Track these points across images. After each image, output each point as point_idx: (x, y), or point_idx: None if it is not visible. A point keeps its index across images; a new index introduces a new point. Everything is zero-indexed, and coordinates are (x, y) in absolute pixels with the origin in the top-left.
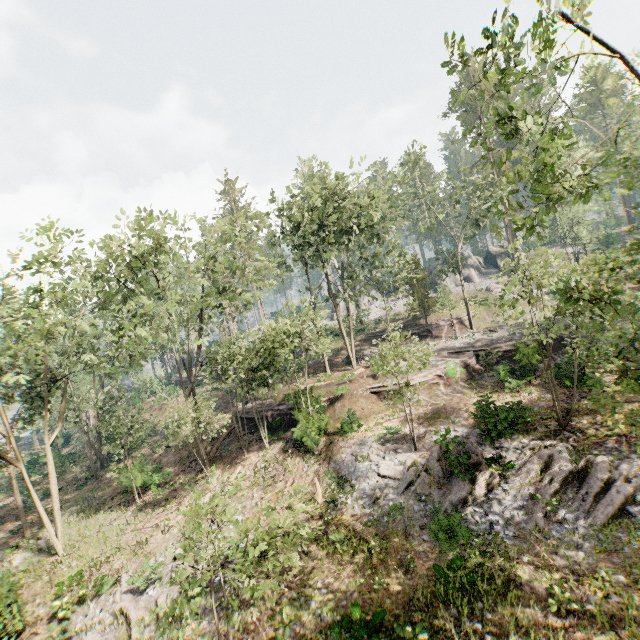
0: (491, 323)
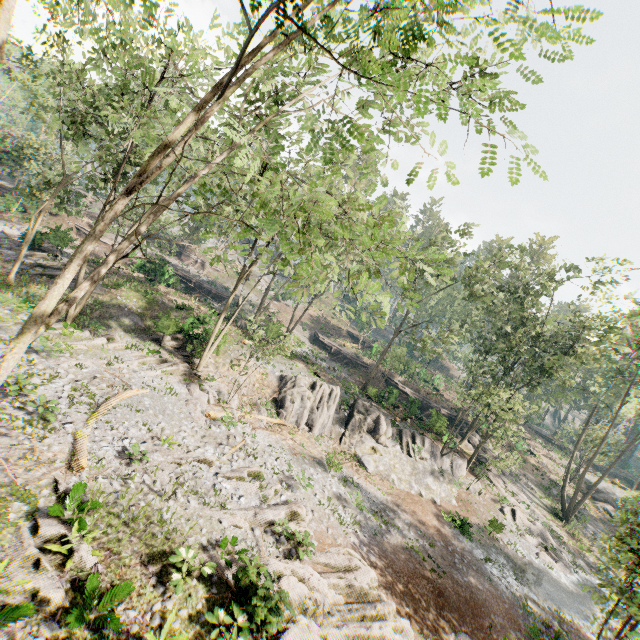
0: (222, 281)
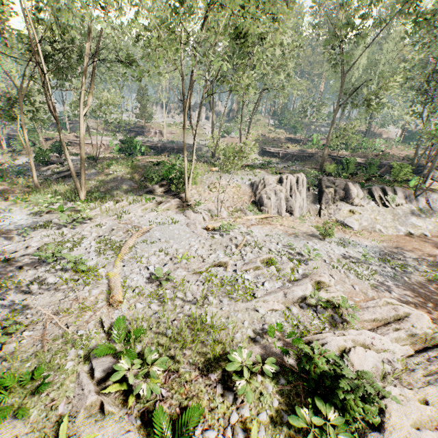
0: (179, 139)
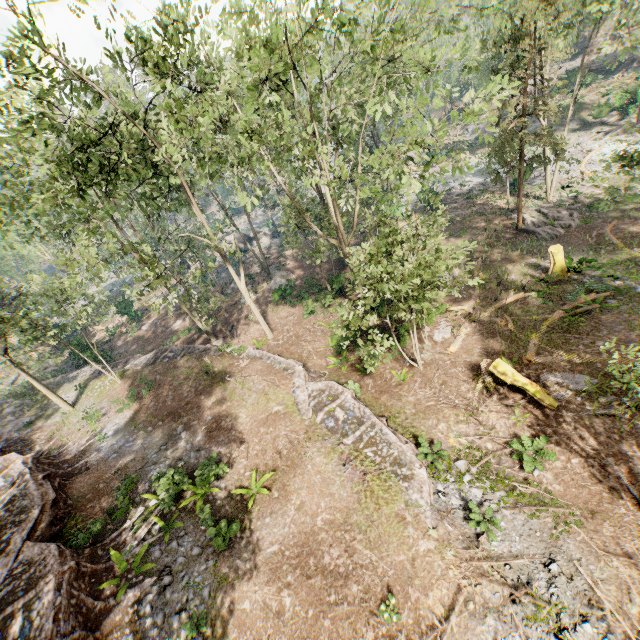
0: None
